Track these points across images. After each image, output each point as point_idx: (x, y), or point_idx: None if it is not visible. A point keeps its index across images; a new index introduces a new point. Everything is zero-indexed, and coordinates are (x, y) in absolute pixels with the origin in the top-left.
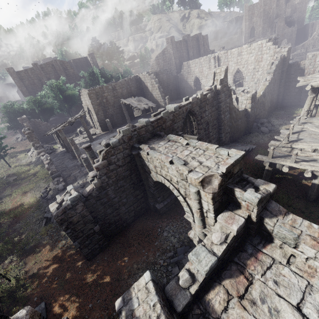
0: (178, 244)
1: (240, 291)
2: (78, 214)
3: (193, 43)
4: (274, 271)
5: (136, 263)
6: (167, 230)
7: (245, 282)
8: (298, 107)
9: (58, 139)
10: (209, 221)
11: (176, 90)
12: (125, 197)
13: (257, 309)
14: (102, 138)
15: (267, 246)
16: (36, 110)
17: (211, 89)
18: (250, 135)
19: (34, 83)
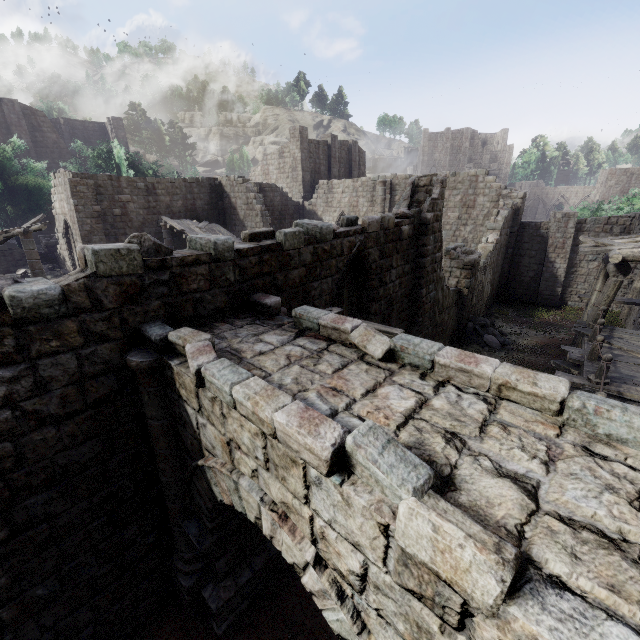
0: None
1: None
2: None
3: (340, 154)
4: None
5: None
6: None
7: None
8: (535, 306)
9: None
10: None
11: None
12: (53, 570)
13: None
14: None
15: None
16: None
17: (408, 217)
18: (464, 349)
19: None
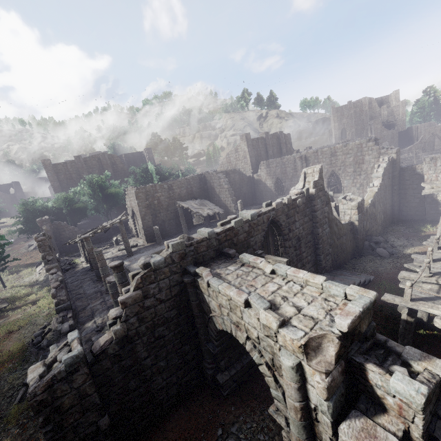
0: None
1: None
2: (74, 391)
3: (272, 141)
4: None
5: None
6: (235, 433)
7: None
8: (424, 222)
9: (82, 250)
10: (320, 432)
11: (251, 194)
12: (165, 356)
13: None
14: (145, 252)
15: None
16: (64, 210)
17: (301, 193)
18: (362, 259)
19: (71, 178)
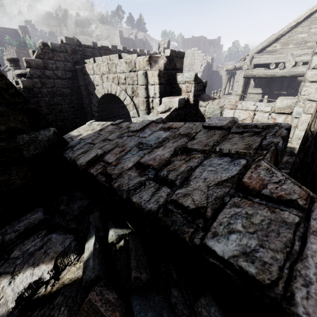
0: None
1: None
2: None
3: (139, 45)
4: None
5: None
6: None
7: None
8: None
9: None
10: None
11: None
12: (62, 120)
13: None
14: None
15: None
16: None
17: (156, 54)
18: None
19: None
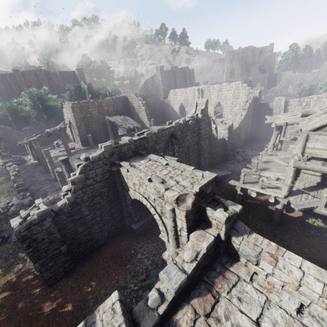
0: (152, 266)
1: (207, 310)
2: (44, 231)
3: (180, 74)
4: (238, 289)
5: (105, 288)
6: (141, 252)
7: (212, 300)
8: (268, 141)
9: (30, 150)
10: (182, 240)
11: (162, 114)
12: (100, 215)
13: (221, 326)
14: (81, 153)
15: (234, 265)
16: (9, 117)
17: (192, 117)
18: (227, 162)
19: (11, 89)
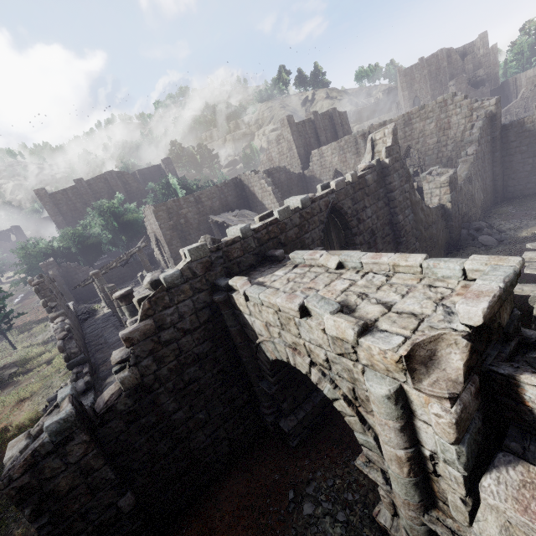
0: None
1: None
2: (72, 467)
3: (324, 123)
4: None
5: None
6: (312, 495)
7: None
8: None
9: (100, 293)
10: (443, 491)
11: None
12: (204, 406)
13: None
14: None
15: None
16: (72, 249)
17: (370, 168)
18: (460, 253)
19: (75, 208)
